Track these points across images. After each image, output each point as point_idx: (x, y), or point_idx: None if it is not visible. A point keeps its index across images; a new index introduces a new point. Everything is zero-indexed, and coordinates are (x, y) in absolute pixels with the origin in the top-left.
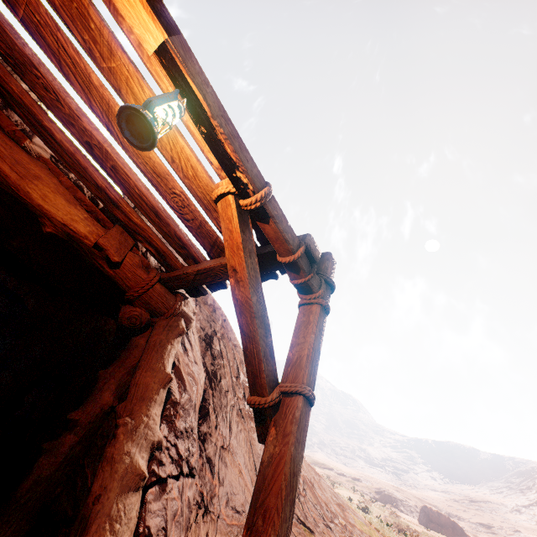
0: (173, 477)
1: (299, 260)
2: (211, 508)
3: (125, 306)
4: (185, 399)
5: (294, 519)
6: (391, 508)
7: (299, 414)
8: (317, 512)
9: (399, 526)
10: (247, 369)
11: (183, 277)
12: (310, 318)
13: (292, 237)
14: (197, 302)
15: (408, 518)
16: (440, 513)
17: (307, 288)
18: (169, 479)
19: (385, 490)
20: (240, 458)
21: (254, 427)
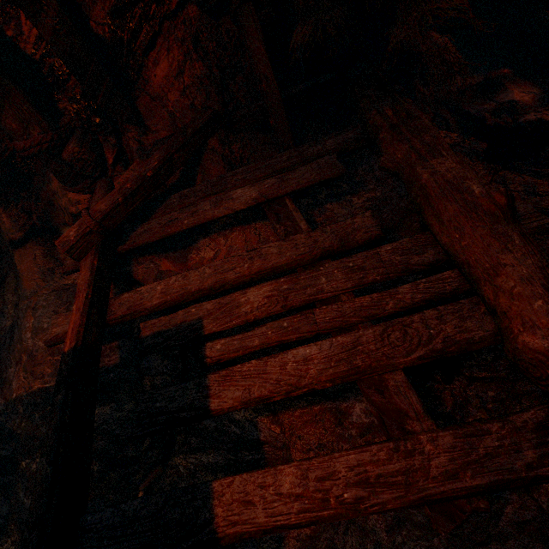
0: None
1: None
2: None
3: None
4: None
5: None
6: None
7: None
8: None
9: None
10: None
11: None
12: None
13: None
14: None
15: None
16: None
17: None
18: None
19: None
20: None
21: None
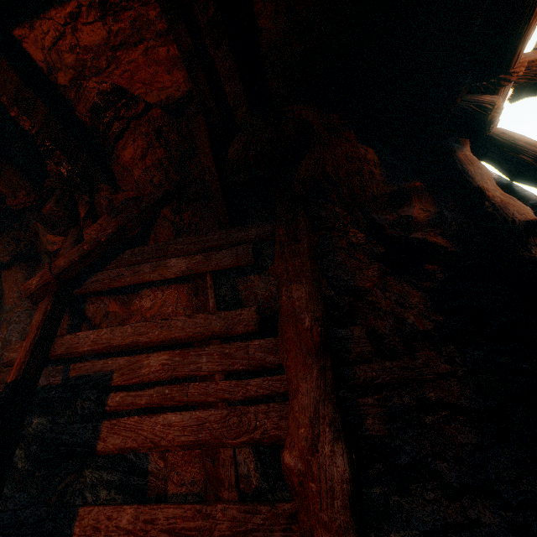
0: None
1: None
2: None
3: (491, 95)
4: None
5: None
6: None
7: None
8: None
9: None
10: None
11: (533, 65)
12: None
13: None
14: None
15: None
16: None
17: None
18: None
19: None
20: None
21: None
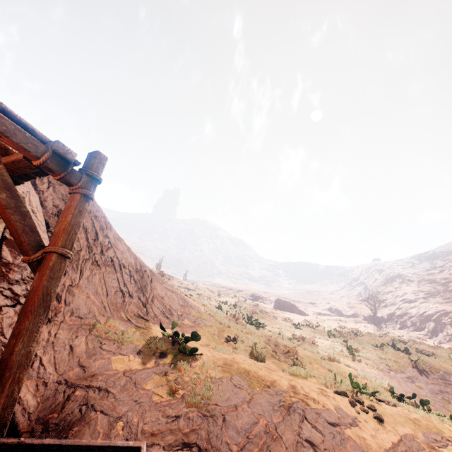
0: (8, 306)
1: (47, 163)
2: (56, 318)
3: None
4: (20, 261)
5: (136, 316)
6: (259, 303)
7: (53, 264)
8: (160, 311)
9: (254, 311)
10: (15, 241)
11: None
12: (72, 203)
13: (34, 146)
14: (51, 184)
15: (267, 307)
16: (285, 301)
17: (67, 182)
18: (4, 308)
19: (256, 294)
20: (90, 290)
21: (109, 270)
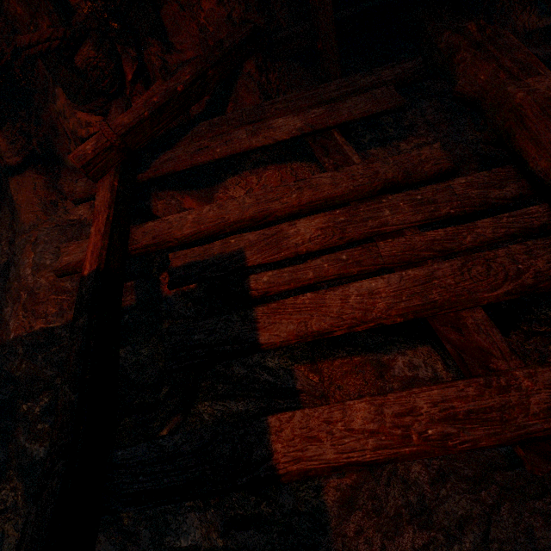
0: None
1: None
2: None
3: None
4: None
5: None
6: None
7: None
8: None
9: None
10: None
11: None
12: None
13: None
14: None
15: None
16: None
17: None
18: None
19: None
20: None
21: None
